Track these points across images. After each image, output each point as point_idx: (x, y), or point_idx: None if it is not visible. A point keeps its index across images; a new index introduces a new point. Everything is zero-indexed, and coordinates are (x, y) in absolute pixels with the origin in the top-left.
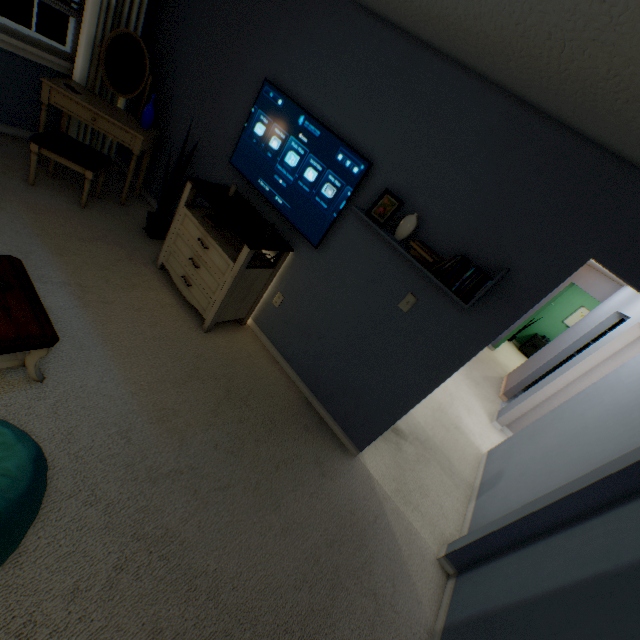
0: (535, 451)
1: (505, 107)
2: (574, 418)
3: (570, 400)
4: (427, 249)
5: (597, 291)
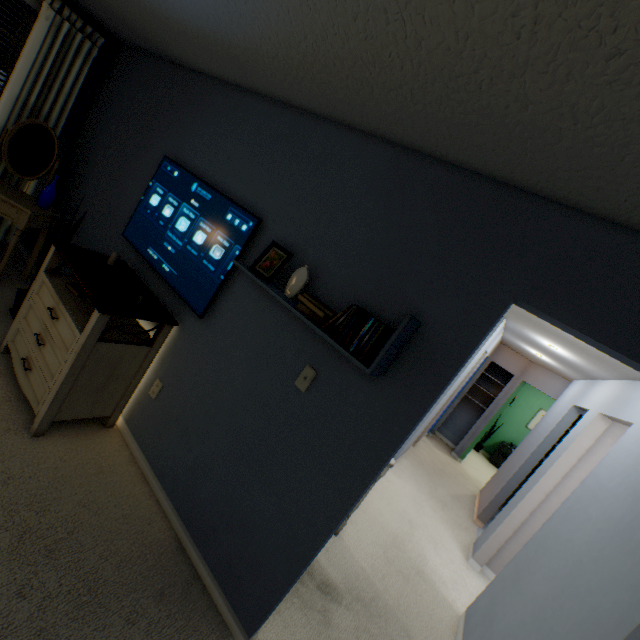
0: (523, 608)
1: (388, 154)
2: (562, 546)
3: (551, 518)
4: (318, 302)
5: (549, 388)
